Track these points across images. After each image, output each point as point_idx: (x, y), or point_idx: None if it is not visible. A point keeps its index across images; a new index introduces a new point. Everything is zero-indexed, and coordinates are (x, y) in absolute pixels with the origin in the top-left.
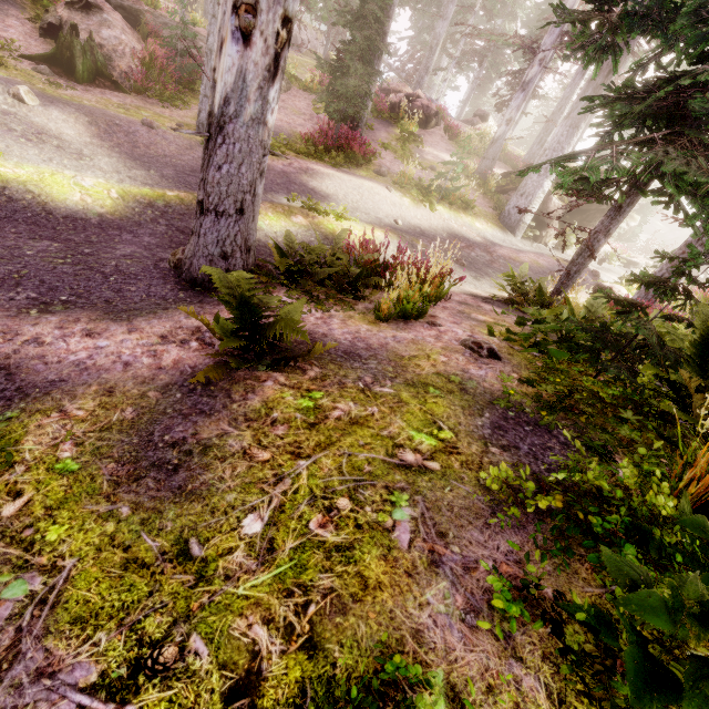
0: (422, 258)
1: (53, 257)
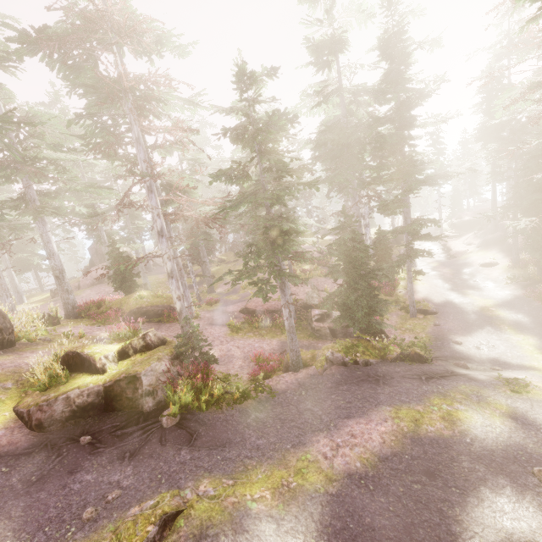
0: None
1: None
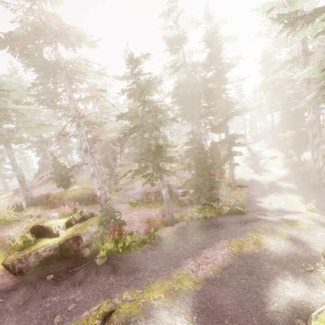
0: (307, 168)
1: (322, 197)
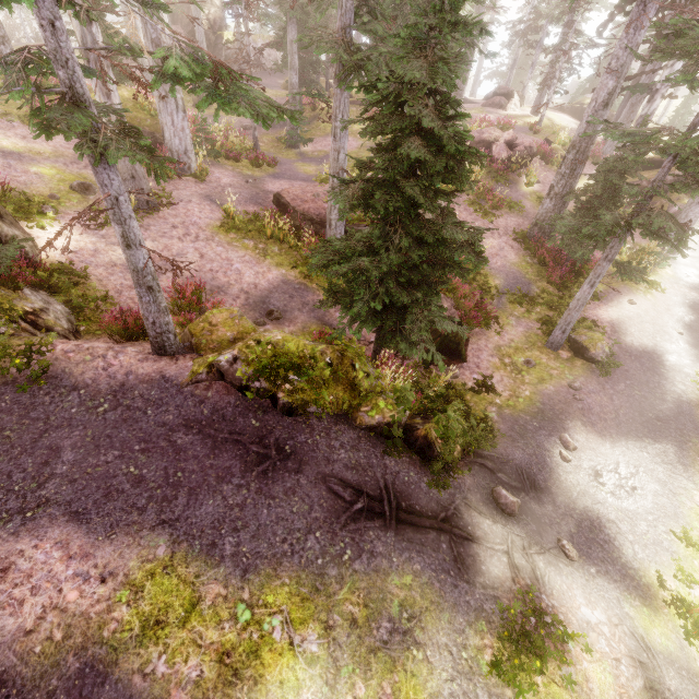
0: None
1: None
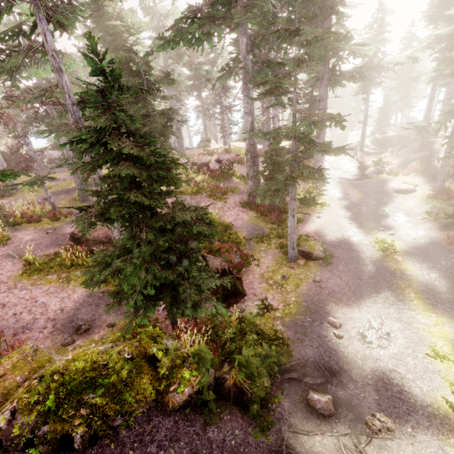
0: None
1: None
